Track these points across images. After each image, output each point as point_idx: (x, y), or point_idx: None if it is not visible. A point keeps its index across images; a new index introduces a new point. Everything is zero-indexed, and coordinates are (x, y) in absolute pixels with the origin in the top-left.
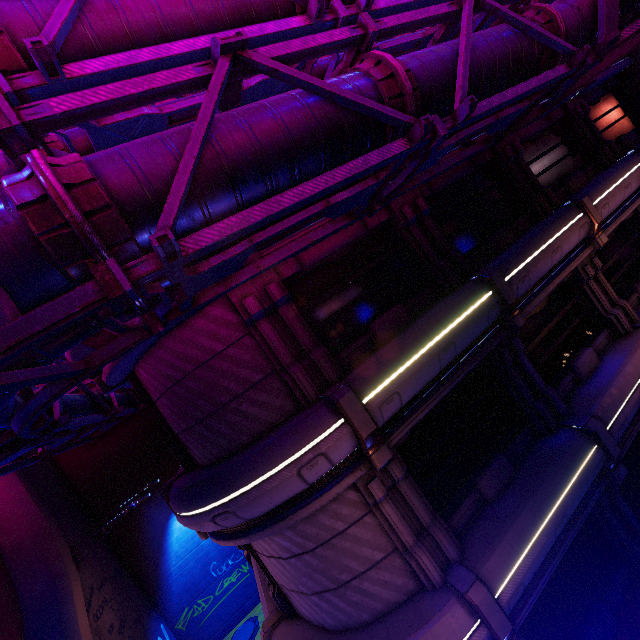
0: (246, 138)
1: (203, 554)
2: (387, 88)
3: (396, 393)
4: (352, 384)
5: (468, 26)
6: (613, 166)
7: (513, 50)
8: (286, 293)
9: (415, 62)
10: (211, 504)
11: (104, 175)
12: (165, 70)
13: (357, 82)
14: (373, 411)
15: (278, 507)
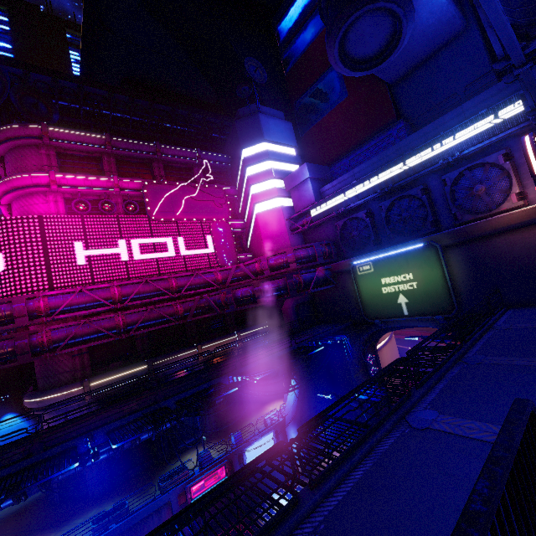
0: (81, 334)
1: (10, 440)
2: (118, 326)
3: (101, 385)
4: (91, 379)
5: (144, 316)
6: (224, 335)
7: (162, 317)
8: (88, 350)
9: (130, 319)
10: (39, 399)
11: (53, 338)
12: (72, 322)
13: (112, 324)
14: (92, 387)
15: (56, 404)
